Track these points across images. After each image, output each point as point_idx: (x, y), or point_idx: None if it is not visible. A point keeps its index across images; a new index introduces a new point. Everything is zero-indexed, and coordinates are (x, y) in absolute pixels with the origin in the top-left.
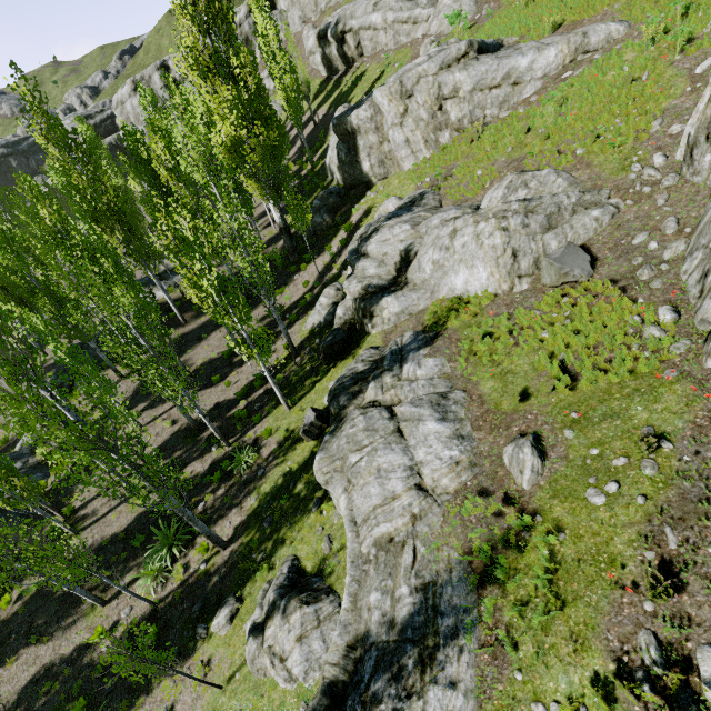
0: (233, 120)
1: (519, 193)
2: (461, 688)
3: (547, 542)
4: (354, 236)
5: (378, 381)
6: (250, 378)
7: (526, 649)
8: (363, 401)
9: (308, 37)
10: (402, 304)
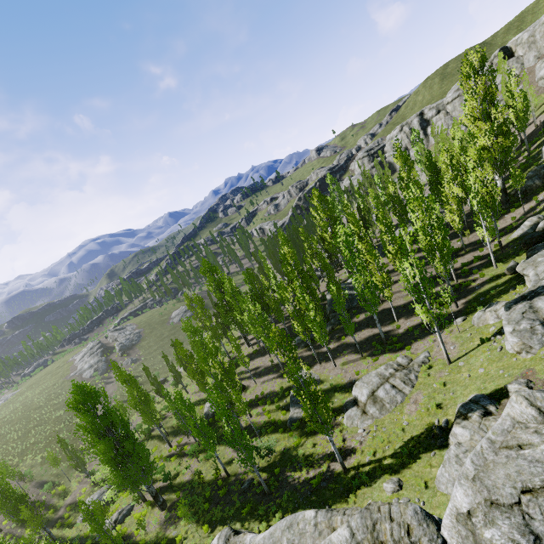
0: (486, 138)
1: None
2: None
3: None
4: None
5: None
6: (469, 260)
7: None
8: None
9: (540, 68)
10: None
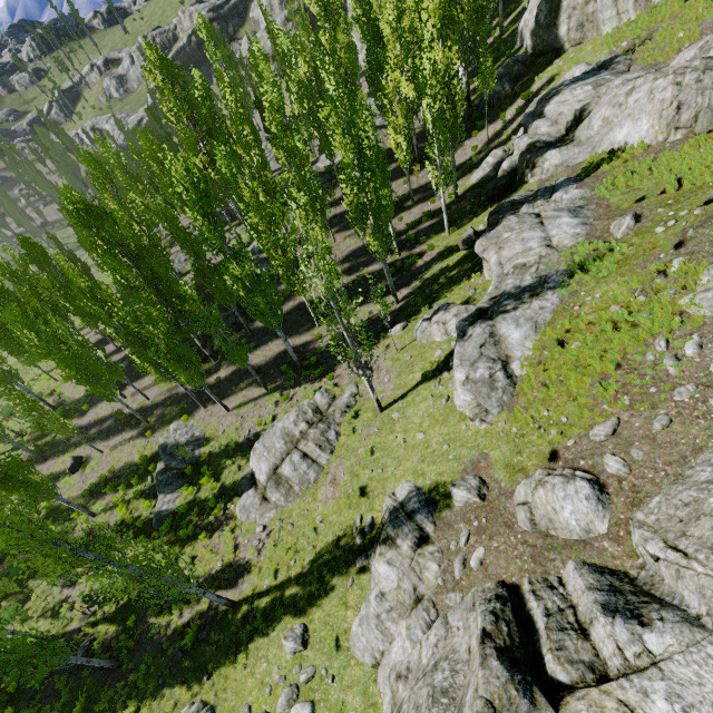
0: None
1: (710, 54)
2: (550, 302)
3: (620, 251)
4: (534, 101)
5: (531, 202)
6: (417, 217)
7: (590, 286)
8: (516, 214)
9: None
10: (563, 157)
